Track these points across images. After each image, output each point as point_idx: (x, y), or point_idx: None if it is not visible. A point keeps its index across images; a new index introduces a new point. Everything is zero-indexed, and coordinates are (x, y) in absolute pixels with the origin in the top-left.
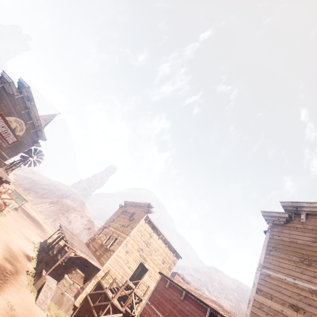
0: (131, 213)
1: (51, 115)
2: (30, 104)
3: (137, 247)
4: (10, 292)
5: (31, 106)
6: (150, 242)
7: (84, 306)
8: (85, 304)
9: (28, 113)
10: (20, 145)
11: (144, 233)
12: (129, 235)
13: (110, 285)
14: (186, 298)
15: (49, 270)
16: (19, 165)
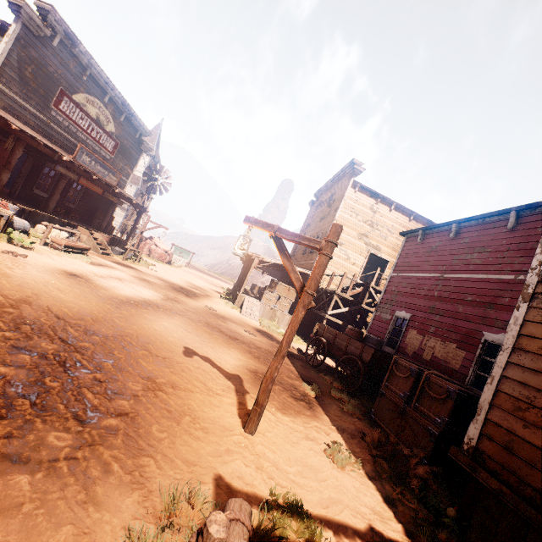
0: (328, 198)
1: (155, 129)
2: (82, 54)
3: (356, 234)
4: (205, 302)
5: (86, 59)
6: (377, 221)
7: (307, 320)
8: (308, 318)
9: (94, 80)
10: (125, 153)
11: (360, 210)
12: (333, 220)
13: (328, 283)
14: (461, 231)
15: (242, 287)
16: (150, 197)
